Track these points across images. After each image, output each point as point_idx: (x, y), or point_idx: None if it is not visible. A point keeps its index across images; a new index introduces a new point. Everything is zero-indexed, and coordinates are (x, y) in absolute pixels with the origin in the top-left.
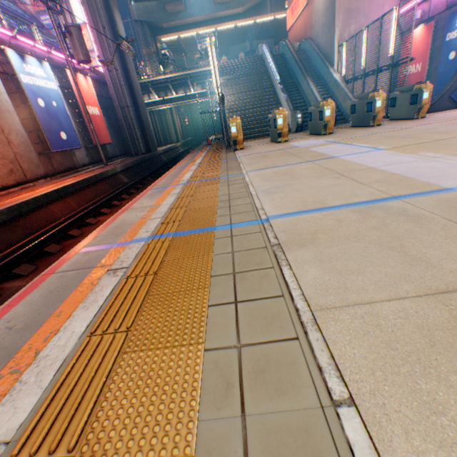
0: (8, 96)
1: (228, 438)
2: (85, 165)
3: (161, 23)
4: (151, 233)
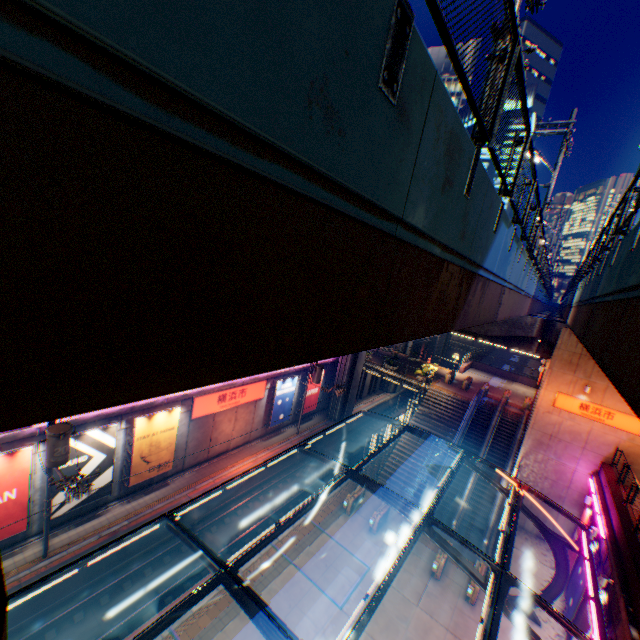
0: (267, 397)
1: (206, 630)
2: (287, 424)
3: None
4: None
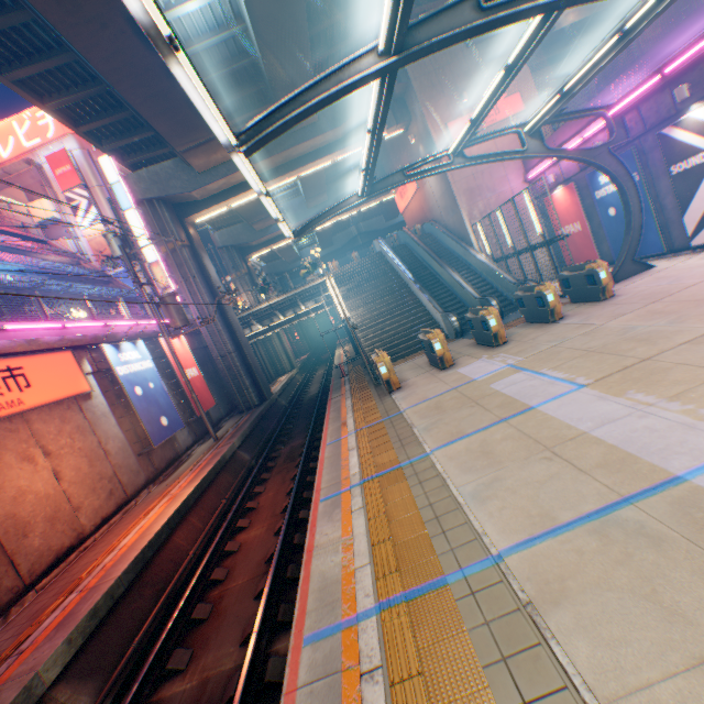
0: (104, 395)
1: None
2: (188, 447)
3: (249, 242)
4: (374, 598)
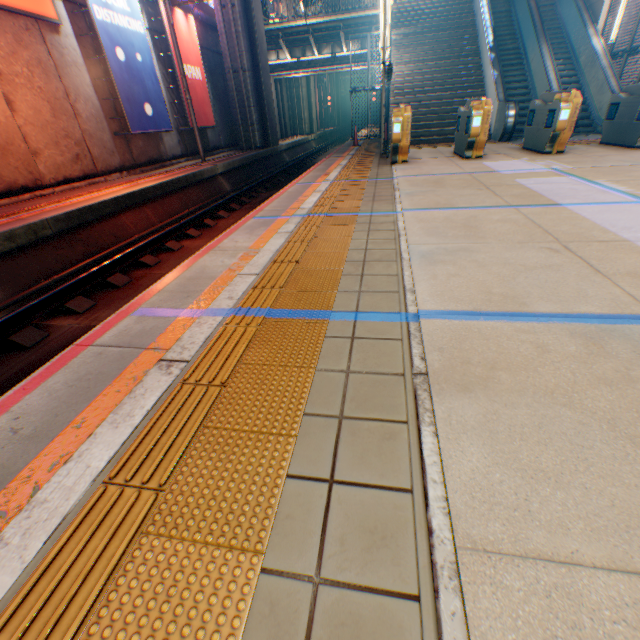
0: (76, 40)
1: None
2: (175, 157)
3: None
4: (235, 303)
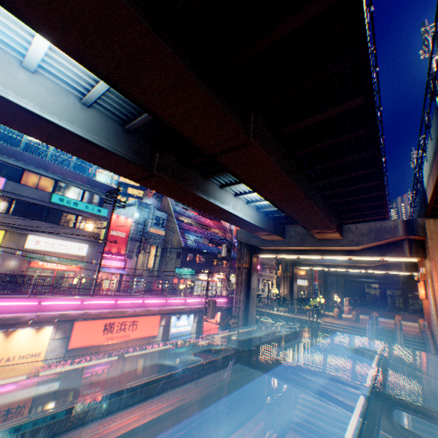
0: (162, 336)
1: None
2: None
3: (298, 260)
4: None
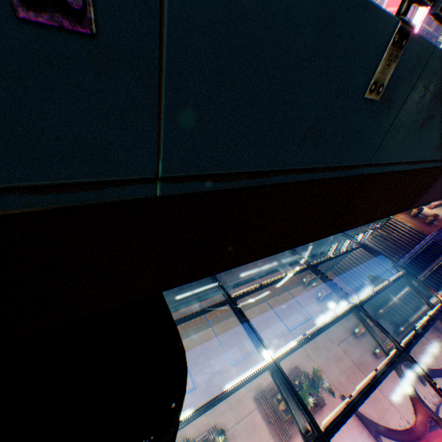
0: None
1: (218, 317)
2: None
3: None
4: None
